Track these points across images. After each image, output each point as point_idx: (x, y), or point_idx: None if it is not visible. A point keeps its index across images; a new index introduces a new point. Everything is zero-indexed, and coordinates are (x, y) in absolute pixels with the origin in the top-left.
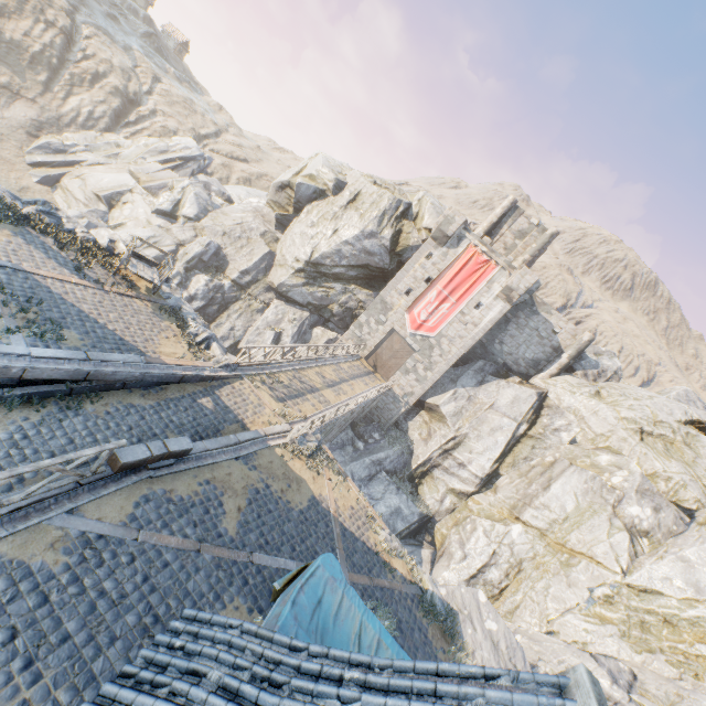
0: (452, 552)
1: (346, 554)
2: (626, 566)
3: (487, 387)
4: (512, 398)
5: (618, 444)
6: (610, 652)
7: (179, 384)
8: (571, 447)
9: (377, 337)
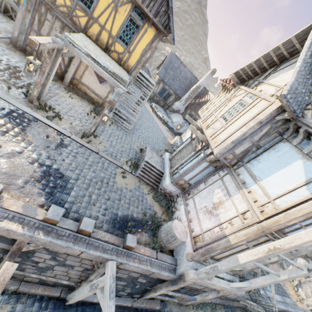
0: None
1: None
2: None
3: None
4: None
5: None
6: None
7: None
8: None
9: None
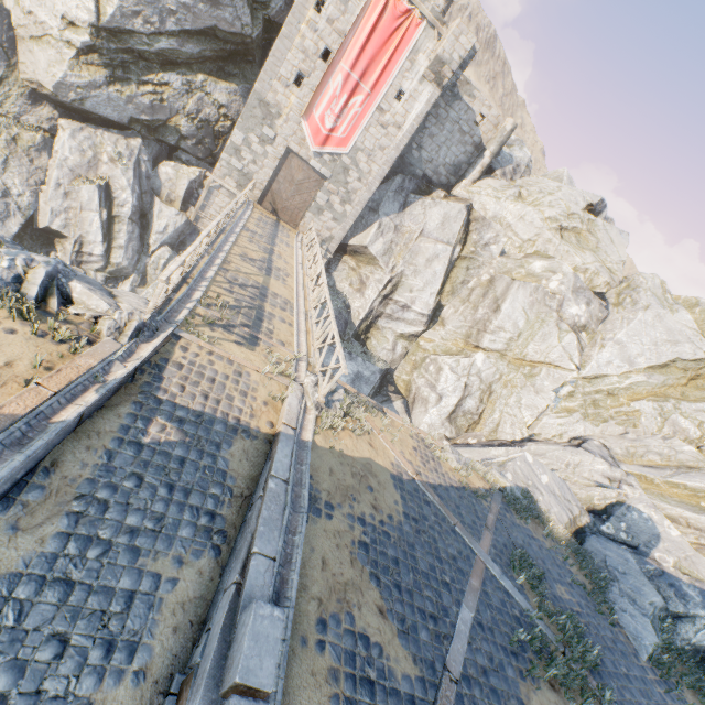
0: (426, 397)
1: (460, 522)
2: (579, 363)
3: (412, 211)
4: (442, 219)
5: (544, 247)
6: (579, 433)
7: (75, 431)
8: (504, 260)
9: (268, 165)
